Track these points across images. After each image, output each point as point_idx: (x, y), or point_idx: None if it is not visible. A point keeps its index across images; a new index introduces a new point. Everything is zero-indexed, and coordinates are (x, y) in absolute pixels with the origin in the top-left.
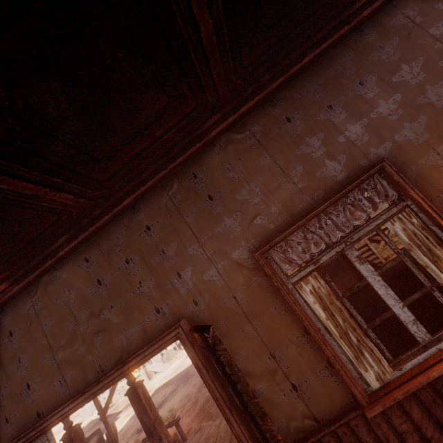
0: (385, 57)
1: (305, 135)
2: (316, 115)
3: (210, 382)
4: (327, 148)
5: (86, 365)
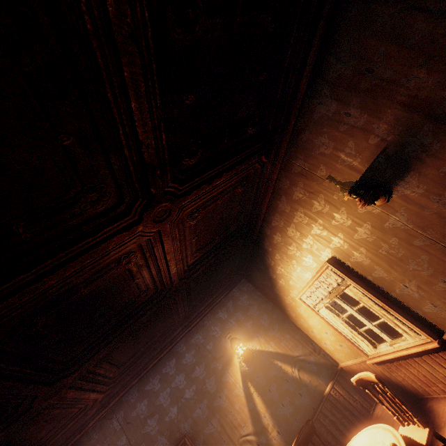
0: (189, 361)
1: (148, 417)
2: (155, 401)
3: None
4: (160, 426)
5: None
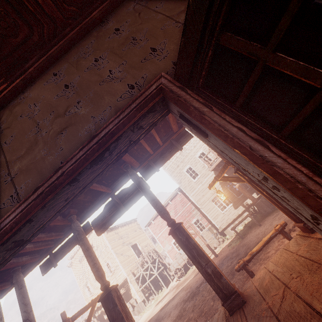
0: None
1: None
2: None
3: (217, 118)
4: None
5: (45, 168)
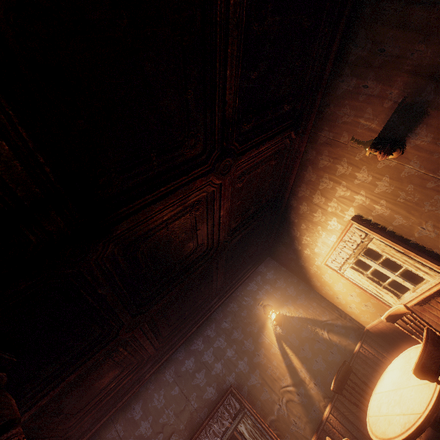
0: (227, 326)
1: (196, 371)
2: (201, 358)
3: None
4: (207, 379)
5: None
